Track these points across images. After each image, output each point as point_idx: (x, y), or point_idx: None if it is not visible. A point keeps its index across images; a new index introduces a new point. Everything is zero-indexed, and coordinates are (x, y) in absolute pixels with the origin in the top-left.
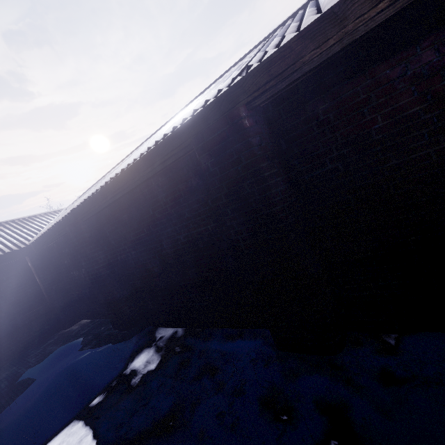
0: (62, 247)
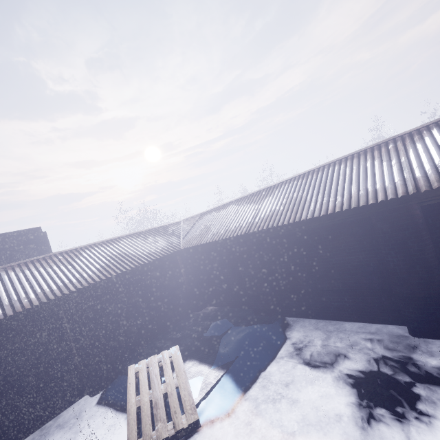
0: (207, 253)
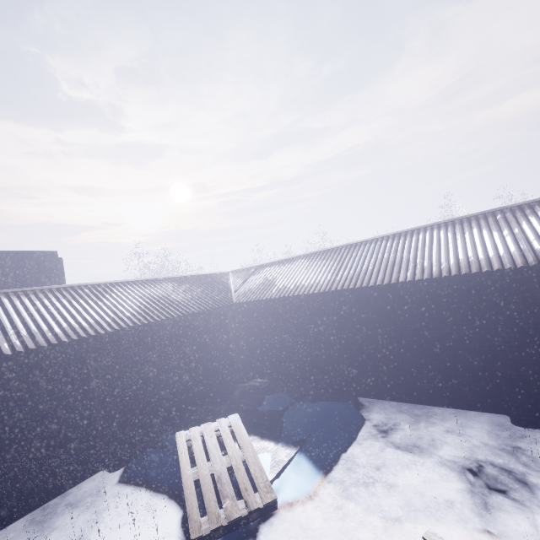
0: (267, 311)
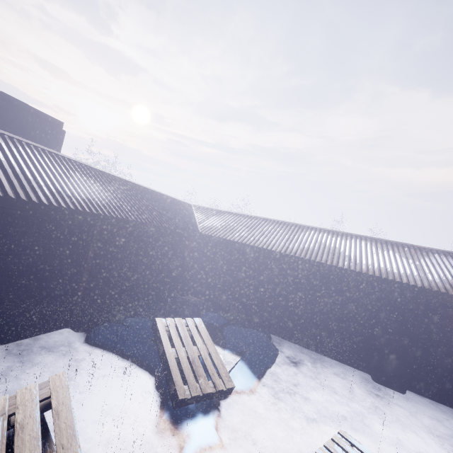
0: (223, 249)
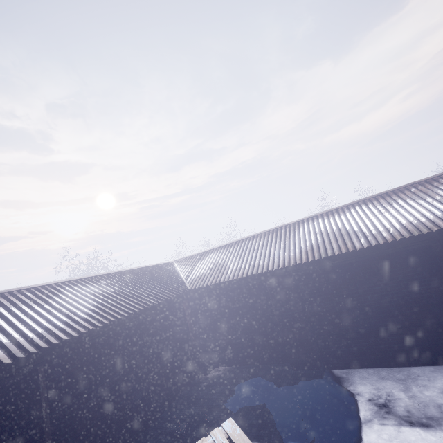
0: (223, 294)
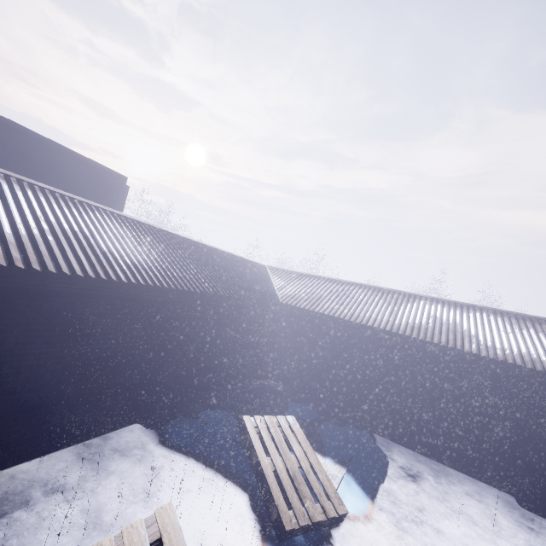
0: (310, 322)
